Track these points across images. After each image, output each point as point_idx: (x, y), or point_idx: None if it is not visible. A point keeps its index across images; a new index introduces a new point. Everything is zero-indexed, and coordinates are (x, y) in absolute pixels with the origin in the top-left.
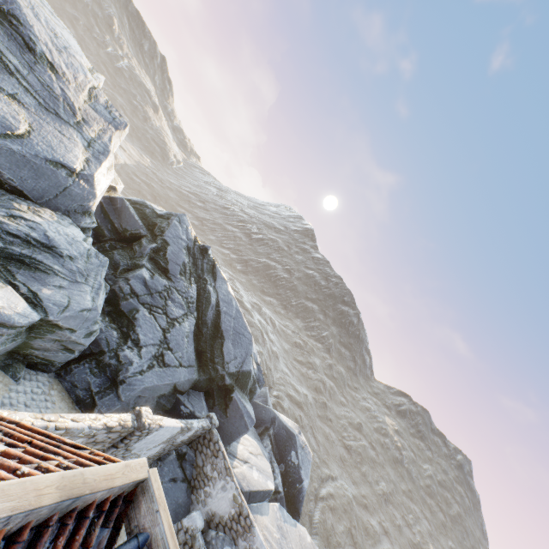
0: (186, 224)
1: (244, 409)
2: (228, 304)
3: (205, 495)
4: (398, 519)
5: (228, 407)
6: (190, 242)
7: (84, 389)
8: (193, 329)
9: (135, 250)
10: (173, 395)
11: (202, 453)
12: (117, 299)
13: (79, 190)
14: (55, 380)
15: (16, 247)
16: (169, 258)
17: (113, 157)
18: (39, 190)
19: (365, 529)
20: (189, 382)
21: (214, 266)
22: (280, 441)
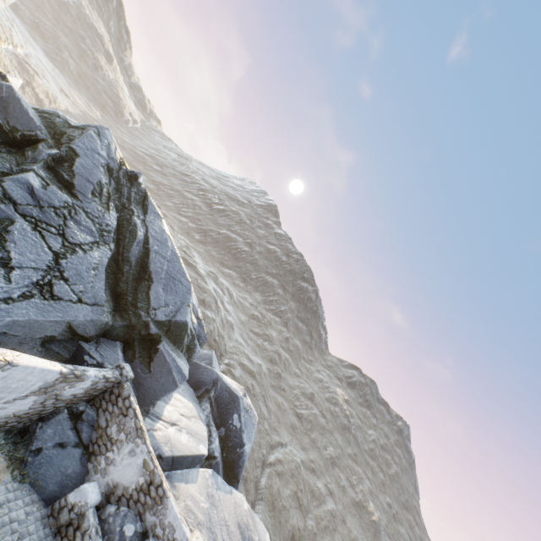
0: (108, 139)
1: (174, 363)
2: (161, 244)
3: (106, 462)
4: (343, 480)
5: (153, 360)
6: (113, 162)
7: None
8: (106, 262)
9: (27, 156)
10: (73, 341)
11: (106, 411)
12: None
13: None
14: None
15: None
16: (76, 171)
17: None
18: None
19: (312, 492)
20: (94, 324)
21: (146, 197)
22: (222, 404)
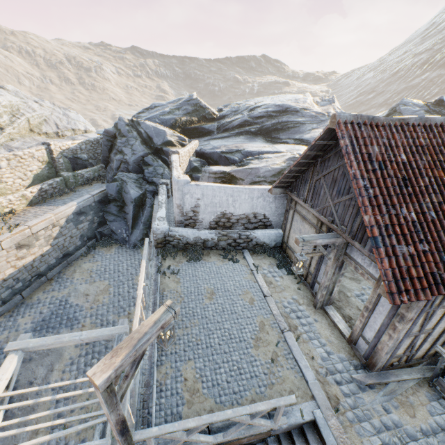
0: (409, 102)
1: None
2: None
3: None
4: None
5: None
6: (424, 107)
7: None
8: None
9: None
10: None
11: None
12: None
13: None
14: None
15: None
16: None
17: None
18: None
19: None
20: None
21: None
22: None
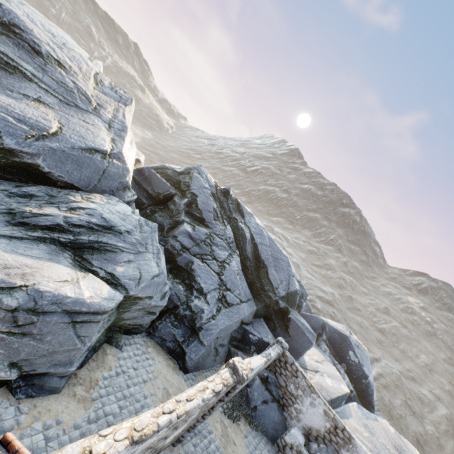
0: (204, 173)
1: (303, 326)
2: (260, 236)
3: (296, 411)
4: (446, 385)
5: (288, 327)
6: (213, 188)
7: (171, 340)
8: (240, 266)
9: (172, 209)
10: (240, 327)
11: (281, 374)
12: (172, 257)
13: (114, 169)
14: (147, 338)
15: (84, 236)
16: (201, 208)
17: (130, 132)
18: (84, 179)
19: (419, 399)
20: (251, 314)
21: (238, 204)
22: (335, 344)
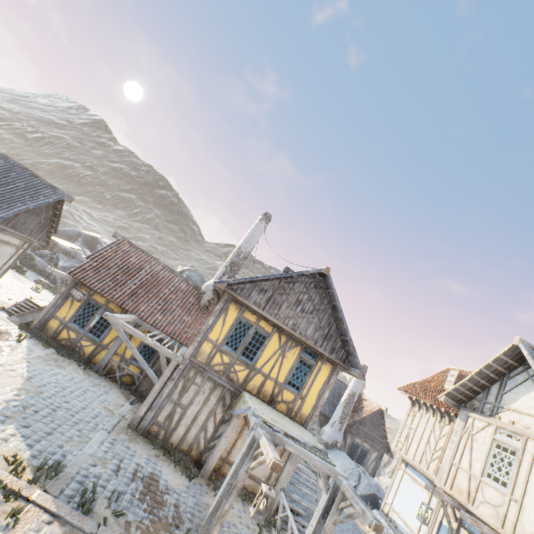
0: None
1: None
2: None
3: None
4: None
5: None
6: None
7: None
8: None
9: None
10: None
11: None
12: None
13: None
14: None
15: None
16: None
17: None
18: None
19: None
20: None
21: None
22: (89, 243)
